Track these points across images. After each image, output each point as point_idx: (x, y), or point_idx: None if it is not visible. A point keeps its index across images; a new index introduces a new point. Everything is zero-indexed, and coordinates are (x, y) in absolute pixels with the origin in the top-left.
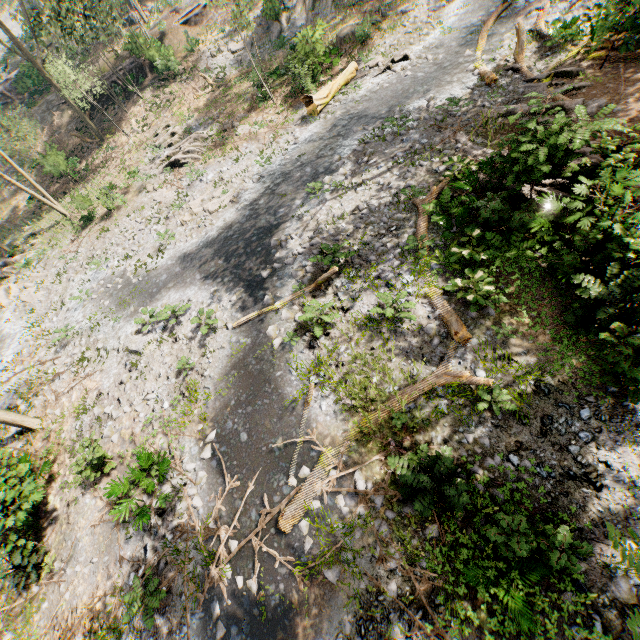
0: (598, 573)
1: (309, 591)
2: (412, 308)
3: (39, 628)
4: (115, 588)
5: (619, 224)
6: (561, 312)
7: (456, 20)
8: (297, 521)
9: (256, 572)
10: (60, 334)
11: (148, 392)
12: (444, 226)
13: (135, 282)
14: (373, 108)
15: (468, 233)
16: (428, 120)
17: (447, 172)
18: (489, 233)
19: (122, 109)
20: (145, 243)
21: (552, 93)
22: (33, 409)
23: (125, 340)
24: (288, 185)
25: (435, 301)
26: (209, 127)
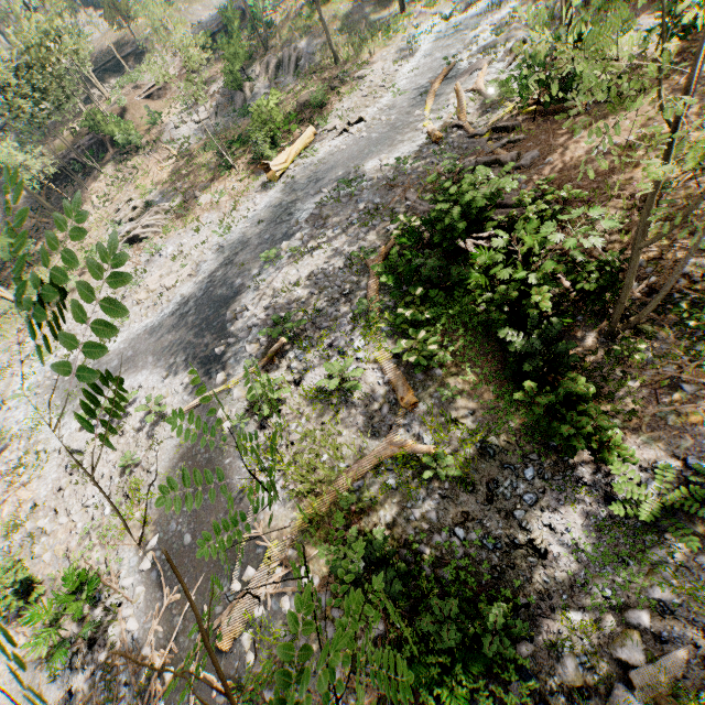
0: (546, 654)
1: None
2: (363, 375)
3: None
4: None
5: (533, 275)
6: (504, 366)
7: (407, 82)
8: (239, 634)
9: (191, 704)
10: None
11: (88, 497)
12: (393, 286)
13: None
14: (330, 170)
15: (412, 292)
16: (381, 179)
17: (395, 231)
18: (432, 290)
19: (82, 186)
20: None
21: (492, 147)
22: None
23: (67, 439)
24: (246, 254)
25: (384, 365)
26: (172, 198)
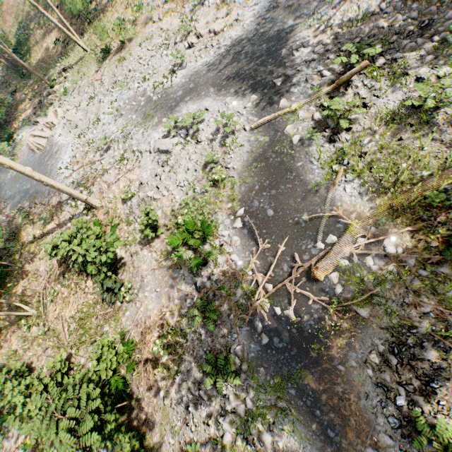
0: None
1: (341, 321)
2: (448, 100)
3: (126, 326)
4: (177, 307)
5: None
6: None
7: None
8: (327, 274)
9: (292, 305)
10: (101, 142)
11: (180, 181)
12: None
13: (155, 99)
14: None
15: None
16: None
17: None
18: None
19: None
20: (158, 67)
21: None
22: (92, 194)
23: (155, 143)
24: None
25: None
26: None
